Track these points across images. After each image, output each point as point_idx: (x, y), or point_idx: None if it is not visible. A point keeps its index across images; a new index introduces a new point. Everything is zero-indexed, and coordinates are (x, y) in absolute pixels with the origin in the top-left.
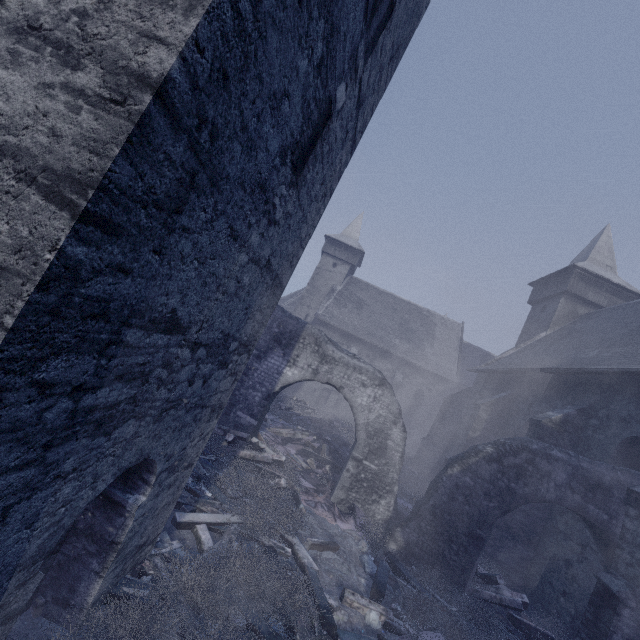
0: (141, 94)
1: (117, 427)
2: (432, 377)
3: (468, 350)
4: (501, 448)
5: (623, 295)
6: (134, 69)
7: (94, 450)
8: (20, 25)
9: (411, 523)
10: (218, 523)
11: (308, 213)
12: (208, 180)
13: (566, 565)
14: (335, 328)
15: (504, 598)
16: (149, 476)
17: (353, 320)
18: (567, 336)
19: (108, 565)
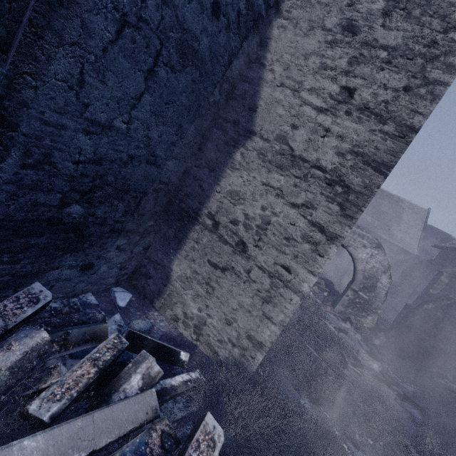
0: (411, 134)
1: None
2: (395, 248)
3: (430, 231)
4: None
5: None
6: (408, 125)
7: None
8: (361, 107)
9: (391, 331)
10: None
11: None
12: None
13: None
14: None
15: (452, 387)
16: None
17: None
18: None
19: None
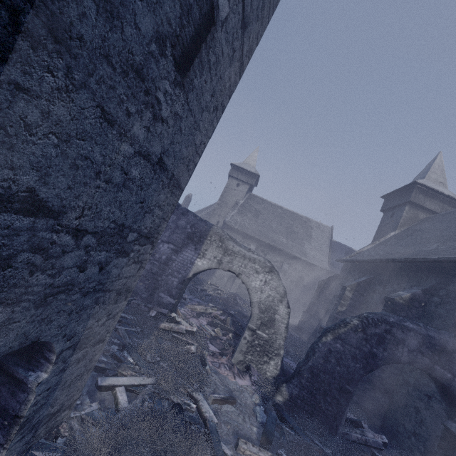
0: None
1: None
2: (310, 266)
3: (336, 246)
4: (365, 321)
5: (452, 204)
6: None
7: None
8: None
9: (294, 380)
10: (135, 385)
11: (200, 121)
12: (47, 30)
13: (416, 411)
14: (238, 231)
15: (368, 439)
16: (50, 355)
17: (251, 225)
18: (411, 234)
19: (11, 437)
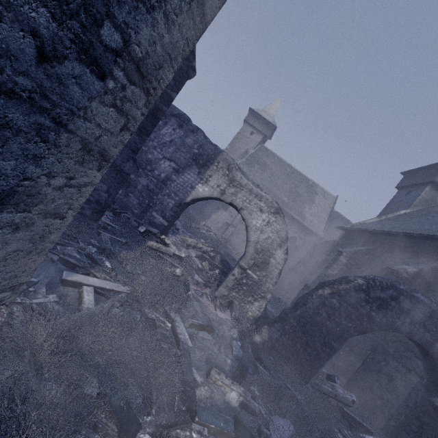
0: None
1: None
2: (305, 230)
3: (335, 216)
4: (371, 282)
5: None
6: None
7: None
8: None
9: (277, 324)
10: (107, 289)
11: None
12: None
13: (389, 379)
14: None
15: (338, 394)
16: None
17: (257, 177)
18: (426, 215)
19: None
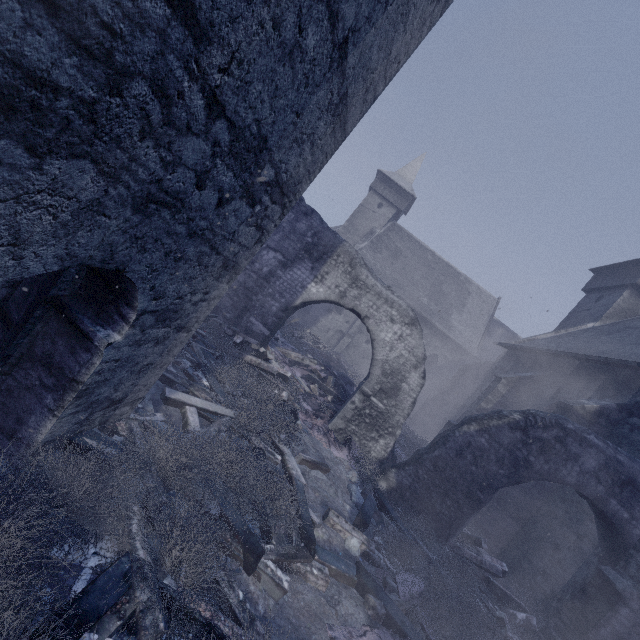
0: None
1: (56, 154)
2: (451, 345)
3: (496, 327)
4: (531, 418)
5: None
6: None
7: (3, 167)
8: None
9: (408, 468)
10: (210, 411)
11: (413, 6)
12: None
13: (554, 548)
14: None
15: (484, 561)
16: (128, 311)
17: (385, 268)
18: (621, 331)
19: (65, 405)
